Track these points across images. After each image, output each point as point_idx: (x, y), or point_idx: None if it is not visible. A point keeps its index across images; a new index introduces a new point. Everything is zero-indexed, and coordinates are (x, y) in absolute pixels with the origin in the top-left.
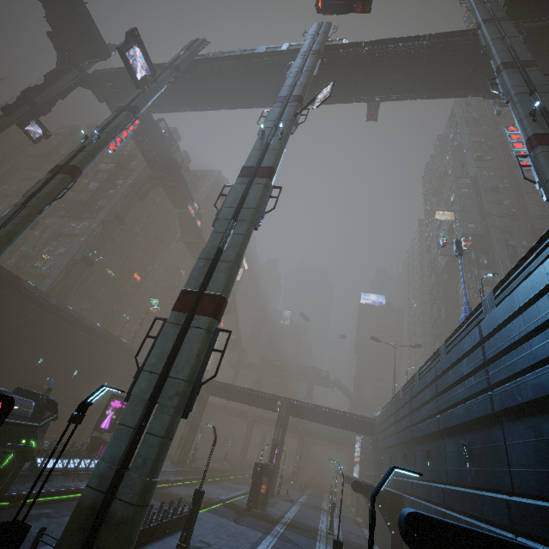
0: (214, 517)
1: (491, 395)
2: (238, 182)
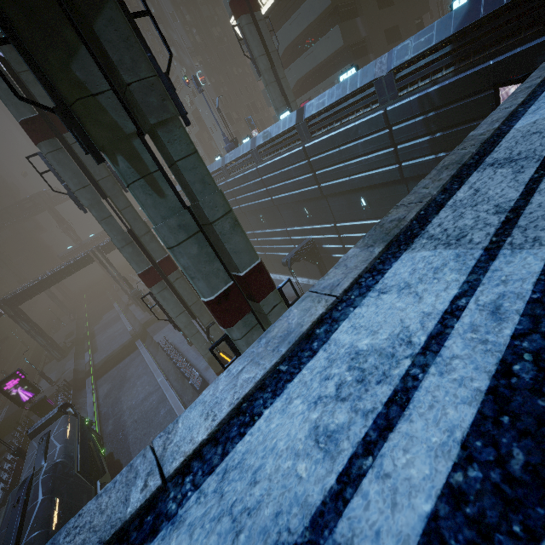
0: (162, 332)
1: (271, 200)
2: (50, 149)
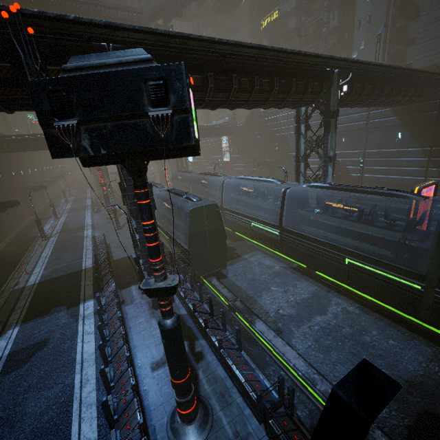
0: None
1: None
2: None
